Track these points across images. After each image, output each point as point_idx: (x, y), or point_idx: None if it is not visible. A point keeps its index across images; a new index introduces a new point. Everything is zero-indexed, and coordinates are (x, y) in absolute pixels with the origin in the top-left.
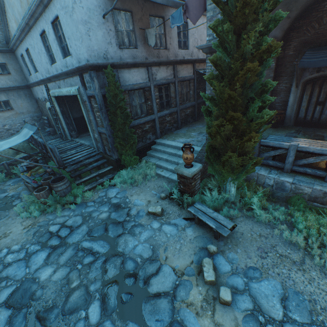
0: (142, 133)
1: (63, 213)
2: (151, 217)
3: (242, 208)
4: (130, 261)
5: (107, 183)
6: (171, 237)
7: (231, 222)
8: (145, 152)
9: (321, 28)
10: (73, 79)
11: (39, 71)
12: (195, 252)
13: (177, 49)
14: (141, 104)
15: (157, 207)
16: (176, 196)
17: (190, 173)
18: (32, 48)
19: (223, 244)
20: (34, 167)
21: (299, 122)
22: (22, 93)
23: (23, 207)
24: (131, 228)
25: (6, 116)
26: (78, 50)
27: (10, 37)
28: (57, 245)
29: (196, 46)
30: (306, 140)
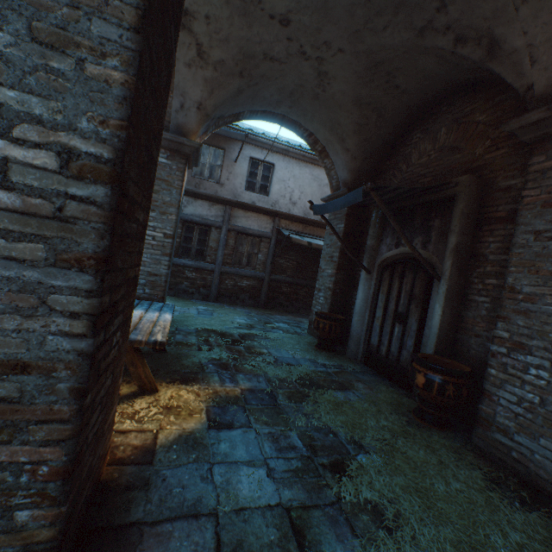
0: None
1: None
2: None
3: None
4: None
5: None
6: None
7: None
8: None
9: (409, 171)
10: None
11: None
12: None
13: (242, 189)
14: None
15: None
16: None
17: None
18: None
19: None
20: None
21: (370, 355)
22: None
23: None
24: None
25: None
26: None
27: None
28: None
29: None
30: (163, 316)
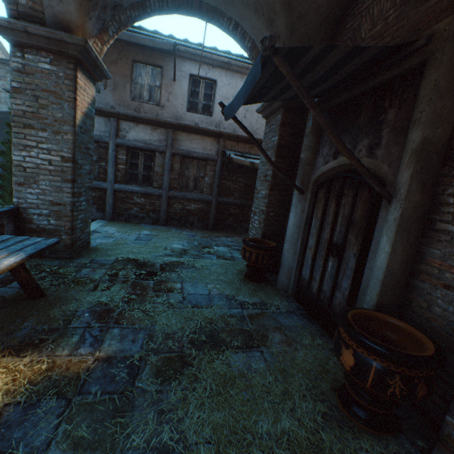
0: None
1: None
2: None
3: None
4: None
5: None
6: None
7: None
8: None
9: None
10: None
11: None
12: None
13: (183, 111)
14: None
15: None
16: None
17: None
18: None
19: None
20: None
21: (300, 290)
22: None
23: None
24: None
25: None
26: None
27: None
28: None
29: None
30: None
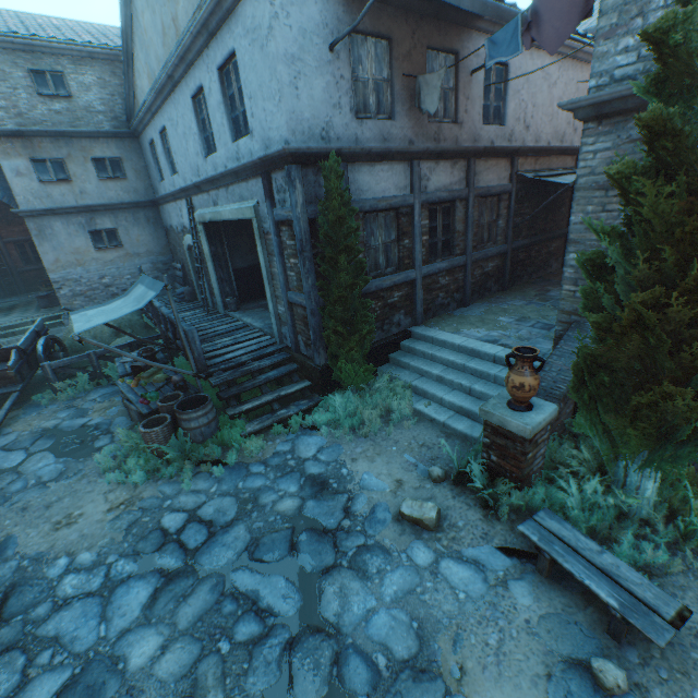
0: (383, 309)
1: (195, 485)
2: (407, 530)
3: (676, 543)
4: (356, 659)
5: (296, 420)
6: (471, 604)
7: (670, 595)
8: (387, 355)
9: None
10: (248, 186)
11: (180, 171)
12: (549, 671)
13: (479, 124)
14: (388, 244)
15: (424, 504)
16: (480, 484)
17: (528, 427)
18: (172, 127)
19: (637, 662)
20: (146, 369)
21: None
22: (143, 215)
23: (114, 455)
24: (355, 552)
25: (108, 259)
26: (269, 122)
27: (136, 108)
28: (177, 570)
29: (560, 103)
30: None
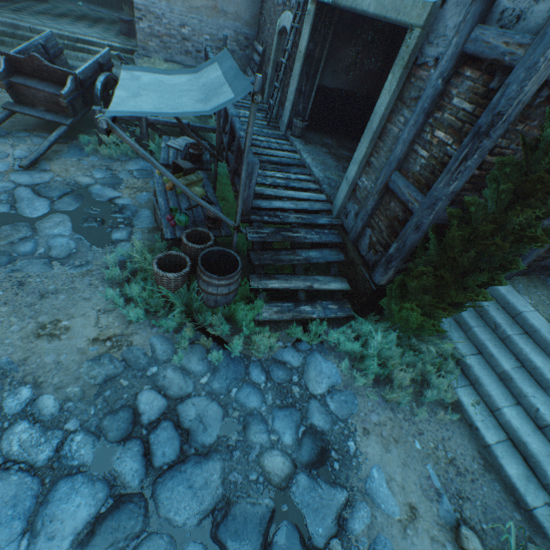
0: None
1: (187, 360)
2: None
3: None
4: None
5: (317, 329)
6: None
7: None
8: None
9: None
10: None
11: None
12: None
13: None
14: None
15: None
16: None
17: None
18: None
19: None
20: (187, 172)
21: None
22: None
23: (125, 260)
24: None
25: (194, 4)
26: None
27: None
28: (129, 495)
29: None
30: None
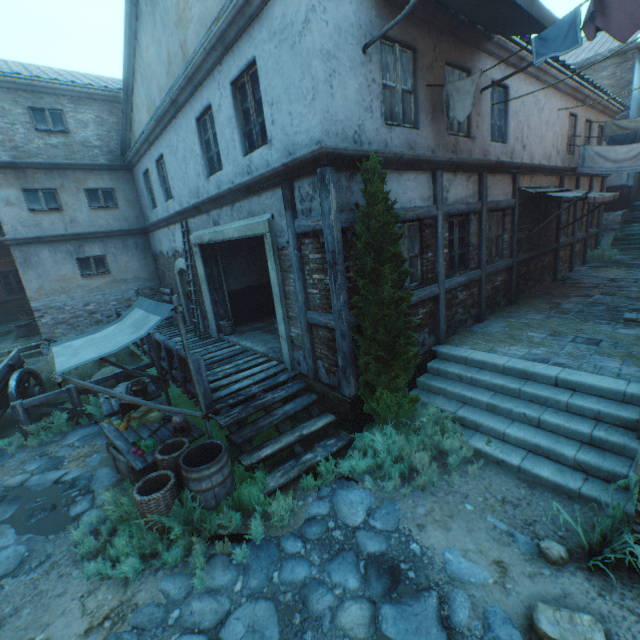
0: None
1: (211, 578)
2: None
3: None
4: None
5: (327, 467)
6: None
7: None
8: (414, 379)
9: None
10: (260, 200)
11: (176, 196)
12: None
13: (488, 141)
14: (411, 257)
15: (575, 616)
16: None
17: None
18: (171, 153)
19: None
20: (138, 406)
21: None
22: (132, 242)
23: (96, 527)
24: None
25: (94, 285)
26: (295, 125)
27: (132, 142)
28: None
29: None
30: None
